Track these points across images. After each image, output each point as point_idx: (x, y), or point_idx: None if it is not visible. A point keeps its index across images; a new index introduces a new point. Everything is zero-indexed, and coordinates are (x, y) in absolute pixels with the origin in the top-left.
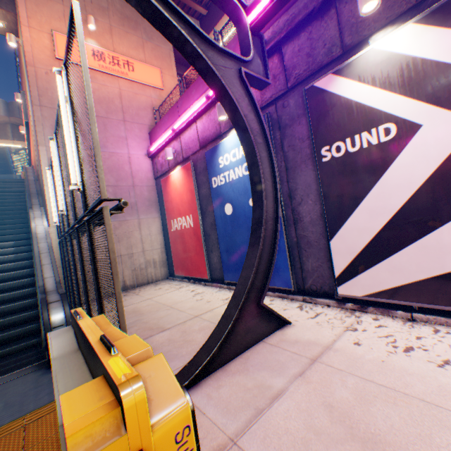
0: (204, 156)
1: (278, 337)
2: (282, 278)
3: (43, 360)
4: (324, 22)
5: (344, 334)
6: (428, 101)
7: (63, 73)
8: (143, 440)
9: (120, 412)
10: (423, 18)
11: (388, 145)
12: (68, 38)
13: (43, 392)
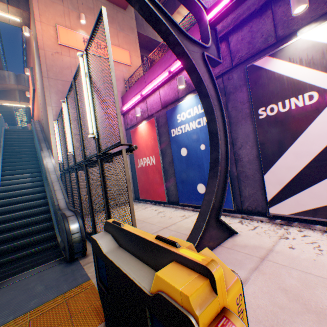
0: (164, 113)
1: (231, 242)
2: (225, 201)
3: (62, 257)
4: (262, 19)
5: (280, 241)
6: None
7: (84, 56)
8: (223, 301)
9: (208, 282)
10: None
11: (311, 107)
12: (92, 32)
13: (70, 278)
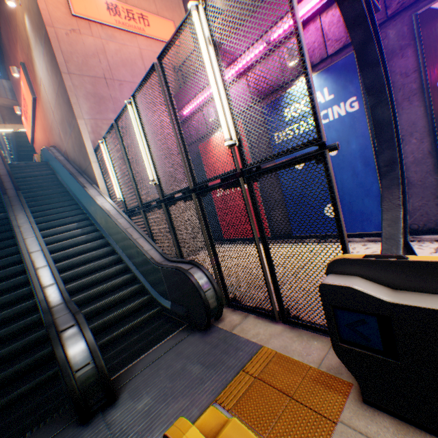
0: (258, 111)
1: None
2: (374, 223)
3: (184, 325)
4: None
5: None
6: None
7: (200, 8)
8: None
9: None
10: None
11: None
12: None
13: (229, 349)
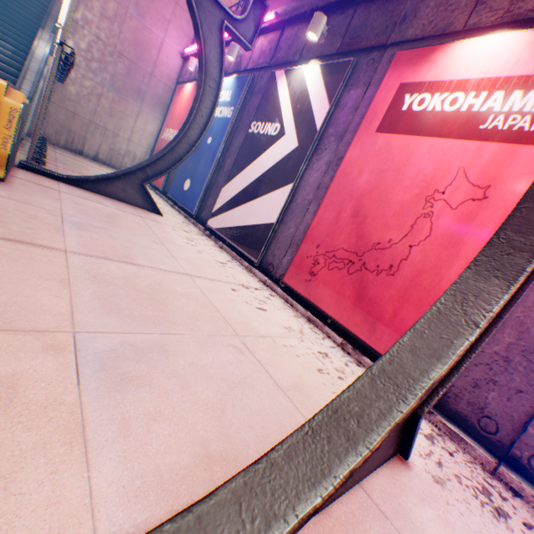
0: None
1: (144, 211)
2: (193, 205)
3: None
4: (307, 29)
5: (178, 229)
6: (295, 121)
7: None
8: (1, 97)
9: None
10: (323, 67)
11: (272, 139)
12: None
13: None
